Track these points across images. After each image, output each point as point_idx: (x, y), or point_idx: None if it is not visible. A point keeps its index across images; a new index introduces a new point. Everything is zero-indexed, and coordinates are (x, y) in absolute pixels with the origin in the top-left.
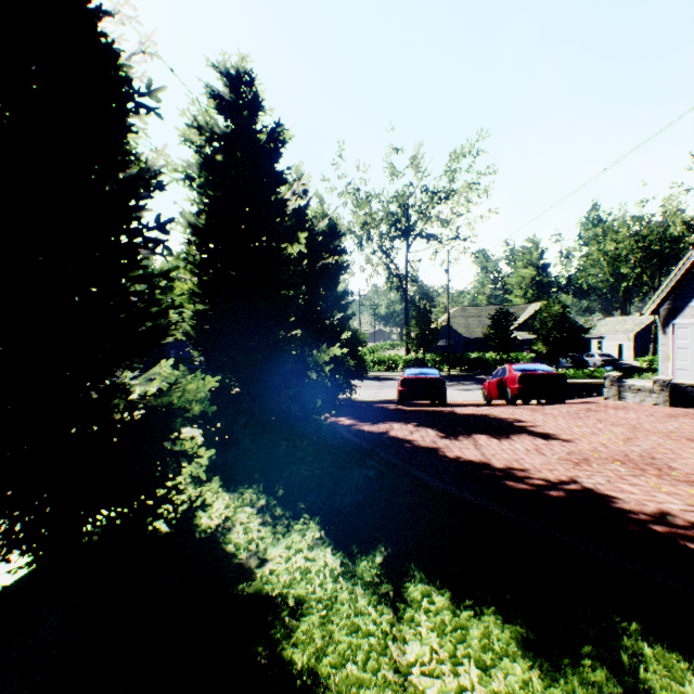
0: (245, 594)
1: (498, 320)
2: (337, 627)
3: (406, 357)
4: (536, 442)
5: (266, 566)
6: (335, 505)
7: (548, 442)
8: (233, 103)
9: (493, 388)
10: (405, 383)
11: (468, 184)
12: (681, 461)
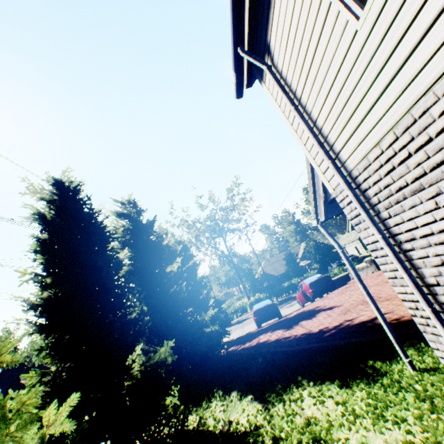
0: (230, 436)
1: (288, 259)
2: (276, 421)
3: (249, 301)
4: (327, 312)
5: (232, 423)
6: (251, 382)
7: (332, 310)
8: (129, 213)
9: (301, 297)
10: (255, 313)
11: (241, 199)
12: (383, 293)
